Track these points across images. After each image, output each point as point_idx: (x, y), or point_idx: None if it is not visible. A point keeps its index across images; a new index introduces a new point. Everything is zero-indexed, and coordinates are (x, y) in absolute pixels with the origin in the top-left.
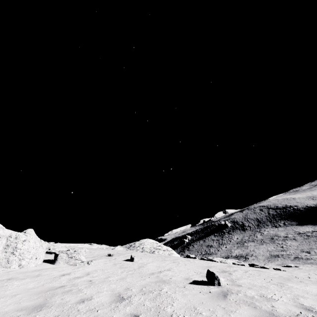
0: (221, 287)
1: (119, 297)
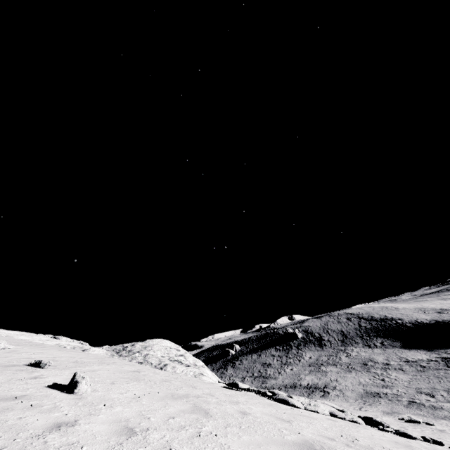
0: None
1: None
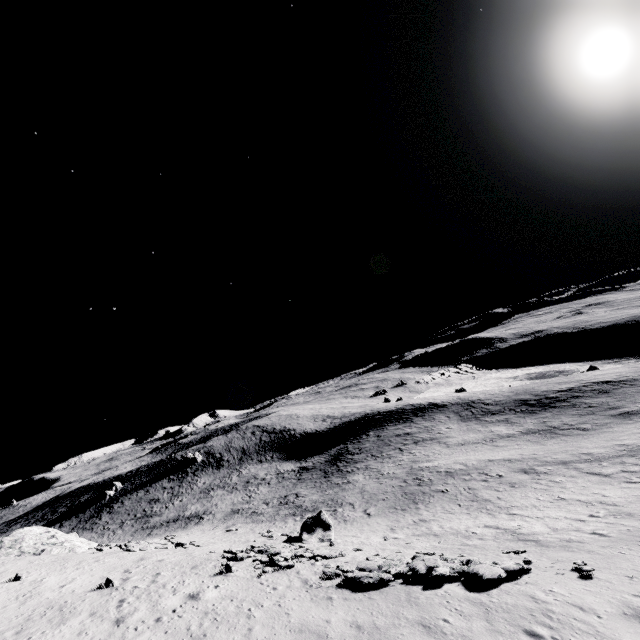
0: (114, 587)
1: (32, 615)
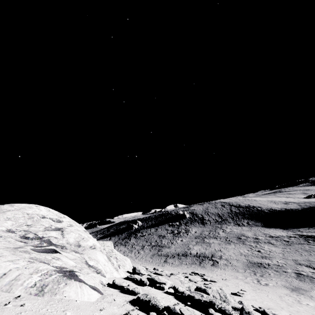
0: None
1: None
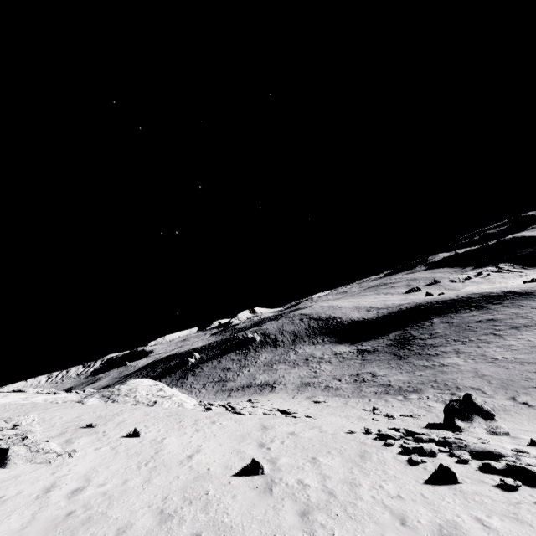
0: (265, 475)
1: (164, 514)
